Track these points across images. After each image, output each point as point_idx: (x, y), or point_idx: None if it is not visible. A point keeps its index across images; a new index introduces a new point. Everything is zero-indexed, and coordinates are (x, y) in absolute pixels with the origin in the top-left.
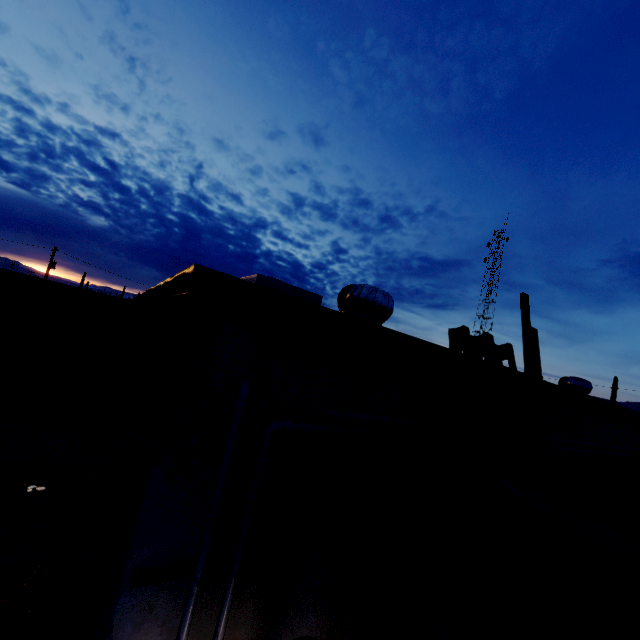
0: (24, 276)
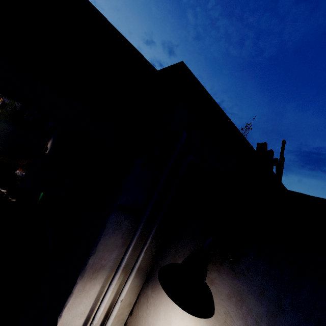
0: (117, 31)
